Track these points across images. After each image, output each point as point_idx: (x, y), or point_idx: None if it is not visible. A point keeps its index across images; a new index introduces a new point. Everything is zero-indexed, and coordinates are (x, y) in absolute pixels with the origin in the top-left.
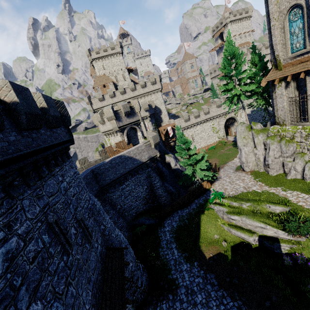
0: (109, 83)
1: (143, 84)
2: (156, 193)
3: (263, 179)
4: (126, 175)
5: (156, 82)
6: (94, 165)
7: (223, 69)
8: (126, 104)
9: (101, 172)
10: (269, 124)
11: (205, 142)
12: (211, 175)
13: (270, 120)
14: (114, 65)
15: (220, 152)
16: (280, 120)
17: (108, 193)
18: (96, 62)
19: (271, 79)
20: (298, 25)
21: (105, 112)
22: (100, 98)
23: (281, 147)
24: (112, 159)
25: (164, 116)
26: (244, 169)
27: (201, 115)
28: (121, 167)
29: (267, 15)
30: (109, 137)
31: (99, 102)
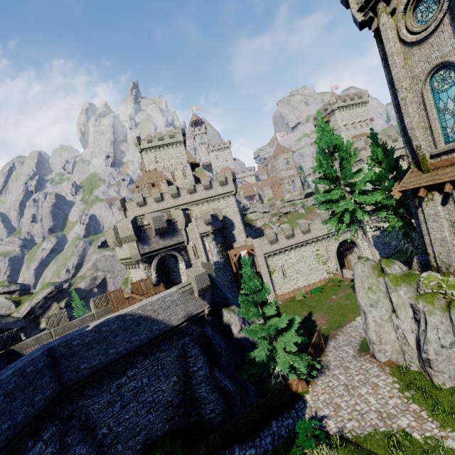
0: (161, 181)
1: (207, 184)
2: (195, 393)
3: (422, 397)
4: (131, 355)
5: (227, 182)
6: (78, 327)
7: (322, 167)
8: (161, 216)
9: (71, 353)
10: (417, 264)
11: (305, 278)
12: (304, 369)
13: (417, 257)
14: (172, 157)
15: (330, 301)
16: (440, 264)
17: (82, 398)
18: (147, 153)
19: (412, 187)
20: (451, 97)
21: (120, 228)
22: (140, 202)
23: (451, 322)
24: (103, 323)
25: (239, 232)
26: (375, 356)
27: (297, 234)
28: (122, 339)
29: (390, 85)
30: (129, 268)
31: (137, 208)
